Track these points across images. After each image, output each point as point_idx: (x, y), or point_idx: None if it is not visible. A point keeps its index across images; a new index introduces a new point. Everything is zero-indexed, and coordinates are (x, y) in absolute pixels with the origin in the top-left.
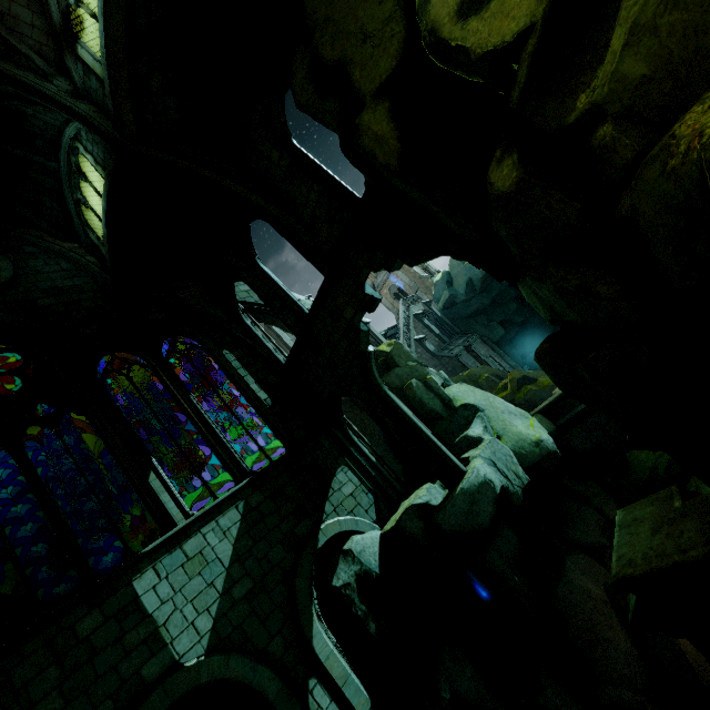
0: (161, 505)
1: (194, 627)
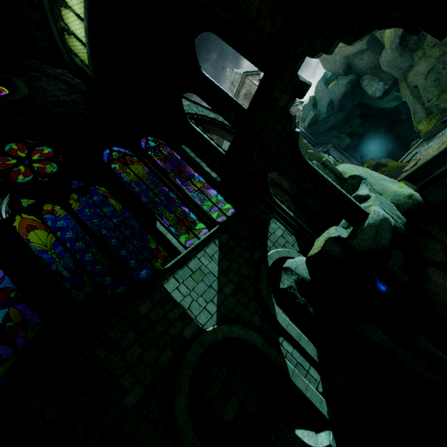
0: (168, 241)
1: (206, 310)
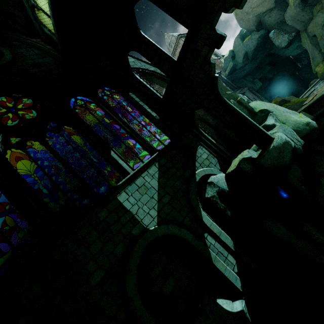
0: (120, 165)
1: (149, 214)
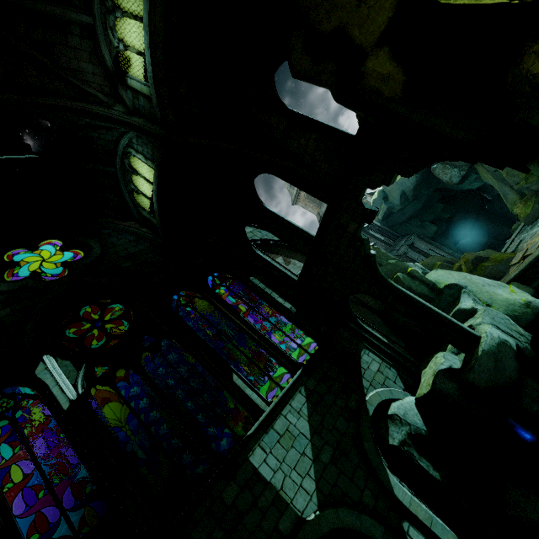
0: (247, 397)
1: (303, 488)
